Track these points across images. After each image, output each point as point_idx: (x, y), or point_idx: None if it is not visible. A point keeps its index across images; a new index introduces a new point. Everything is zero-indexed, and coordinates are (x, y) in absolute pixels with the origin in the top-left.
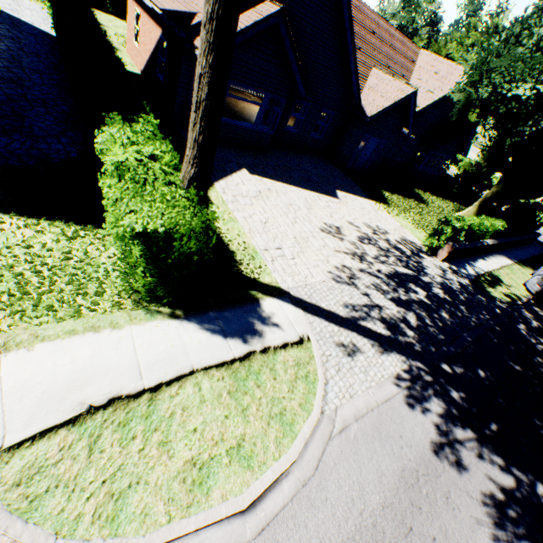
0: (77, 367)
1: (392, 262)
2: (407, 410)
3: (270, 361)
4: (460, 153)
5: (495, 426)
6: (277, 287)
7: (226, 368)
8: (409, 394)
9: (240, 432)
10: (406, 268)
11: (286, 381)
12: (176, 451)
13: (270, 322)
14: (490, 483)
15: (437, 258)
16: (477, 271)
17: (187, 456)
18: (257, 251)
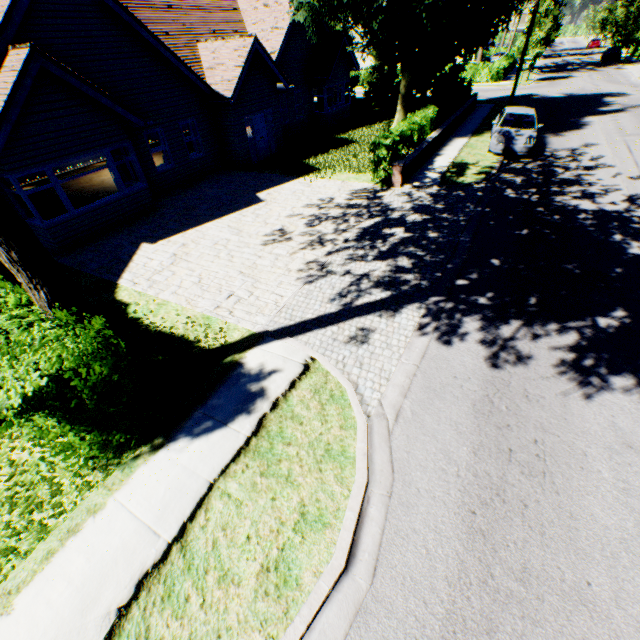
0: (78, 585)
1: (354, 223)
2: (447, 349)
3: (286, 411)
4: (352, 70)
5: (533, 299)
6: (250, 335)
7: (245, 454)
8: (441, 333)
9: (296, 501)
10: (372, 218)
11: (314, 417)
12: (241, 574)
13: (264, 375)
14: (557, 352)
15: (395, 187)
16: (439, 171)
17: (255, 569)
18: (209, 316)
